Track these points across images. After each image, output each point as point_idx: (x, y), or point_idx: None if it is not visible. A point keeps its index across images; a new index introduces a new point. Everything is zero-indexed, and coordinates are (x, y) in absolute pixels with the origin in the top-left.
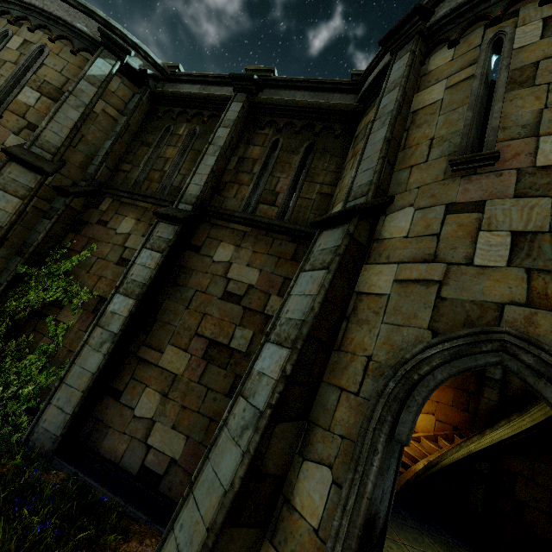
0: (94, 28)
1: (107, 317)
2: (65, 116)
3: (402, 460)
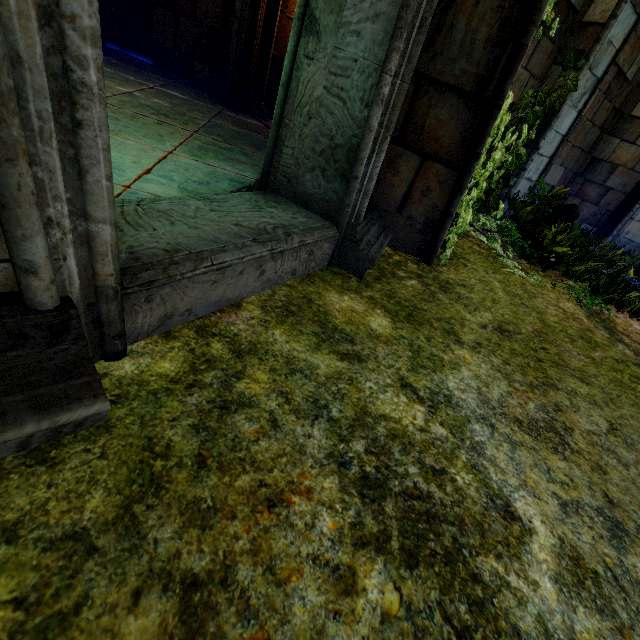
0: None
1: (601, 52)
2: None
3: None
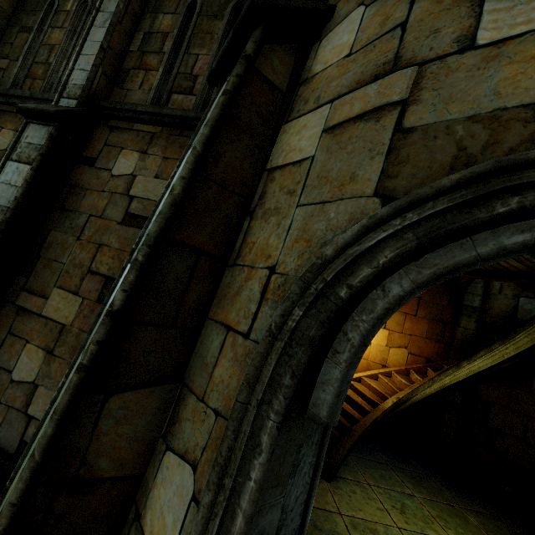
0: None
1: None
2: None
3: (370, 398)
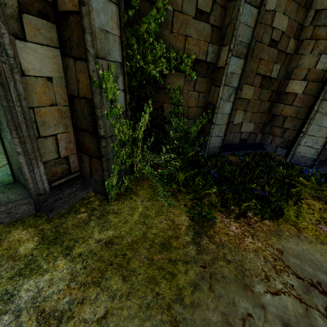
0: None
1: (229, 78)
2: None
3: None
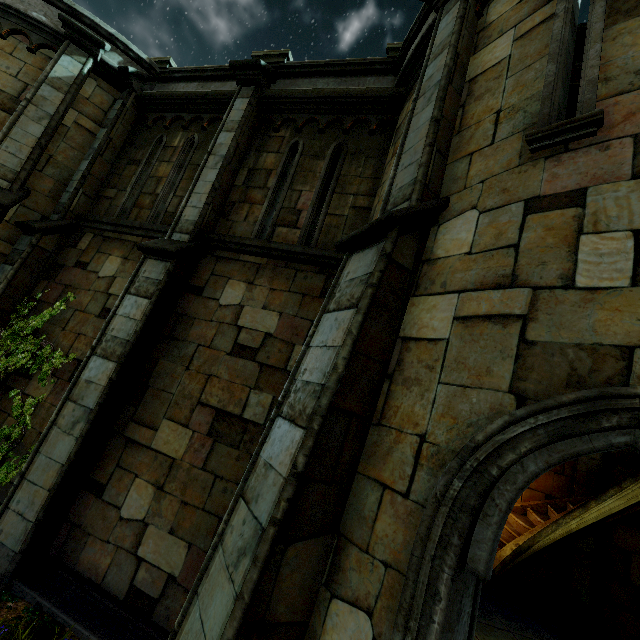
0: (55, 17)
1: (81, 388)
2: (24, 131)
3: None
